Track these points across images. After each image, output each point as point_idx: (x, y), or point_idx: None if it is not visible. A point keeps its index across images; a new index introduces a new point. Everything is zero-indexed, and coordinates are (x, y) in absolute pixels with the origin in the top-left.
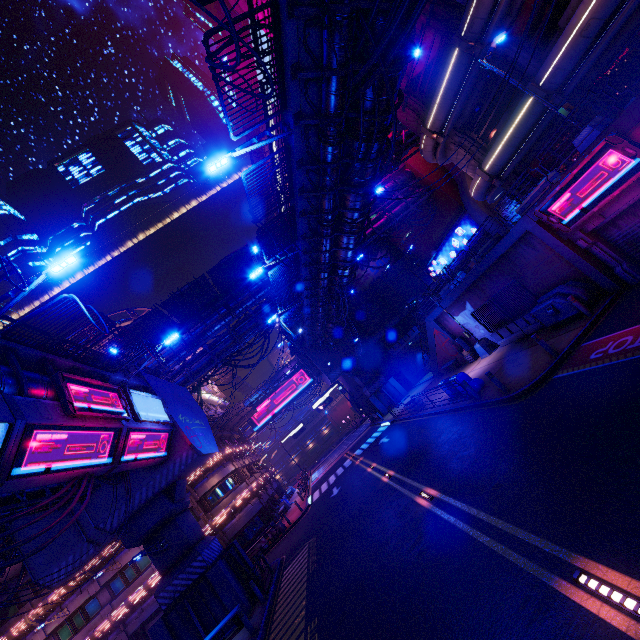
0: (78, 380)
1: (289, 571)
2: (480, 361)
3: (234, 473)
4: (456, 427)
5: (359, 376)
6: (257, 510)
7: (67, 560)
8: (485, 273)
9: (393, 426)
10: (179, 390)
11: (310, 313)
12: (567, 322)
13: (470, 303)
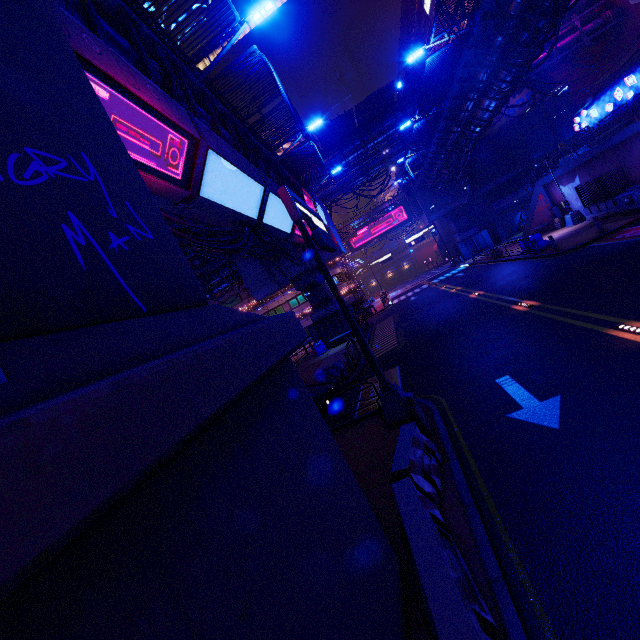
0: (304, 192)
1: (380, 324)
2: (564, 229)
3: (339, 275)
4: (514, 268)
5: (455, 223)
6: (352, 301)
7: (265, 289)
8: (602, 154)
9: (470, 267)
10: (323, 206)
11: (432, 159)
12: (636, 211)
13: (579, 177)
